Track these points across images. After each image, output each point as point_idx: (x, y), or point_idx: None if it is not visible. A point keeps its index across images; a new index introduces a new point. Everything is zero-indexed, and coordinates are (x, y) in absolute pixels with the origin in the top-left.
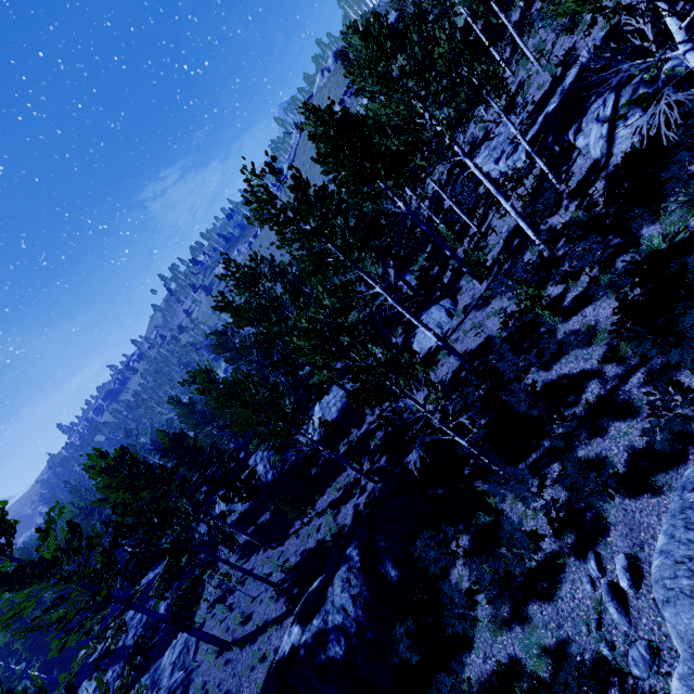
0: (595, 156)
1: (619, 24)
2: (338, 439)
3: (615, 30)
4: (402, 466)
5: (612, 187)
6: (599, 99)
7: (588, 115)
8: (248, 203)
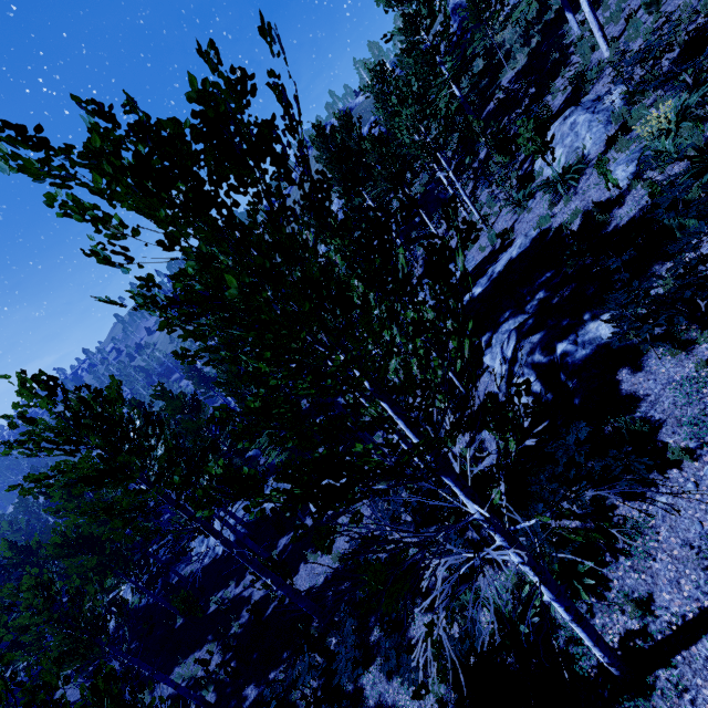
0: (496, 389)
1: (549, 232)
2: (214, 588)
3: (544, 238)
4: (238, 701)
5: (484, 475)
6: (511, 319)
7: (498, 333)
8: (12, 425)
